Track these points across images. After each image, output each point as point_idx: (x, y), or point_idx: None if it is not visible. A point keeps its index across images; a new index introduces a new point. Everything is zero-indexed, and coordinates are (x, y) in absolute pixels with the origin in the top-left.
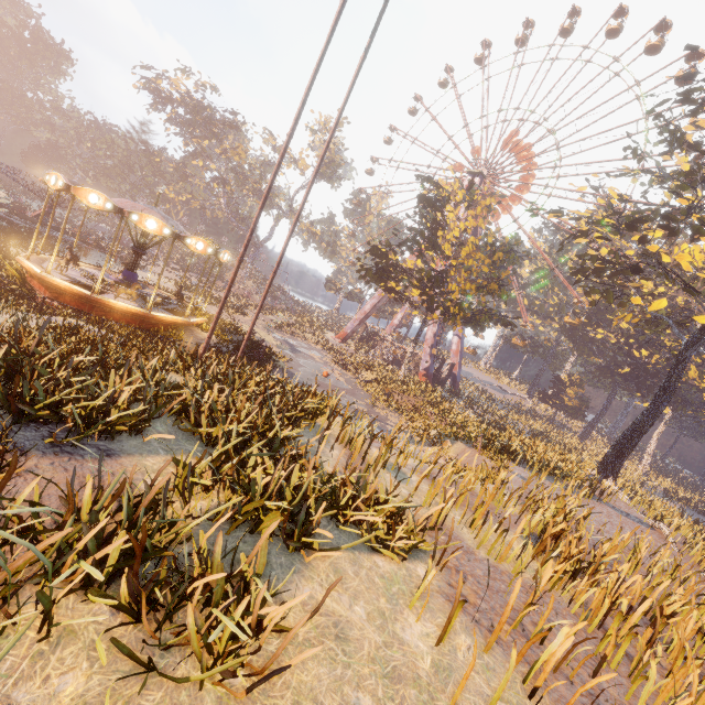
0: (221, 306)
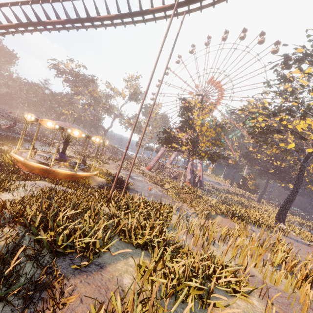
0: (119, 170)
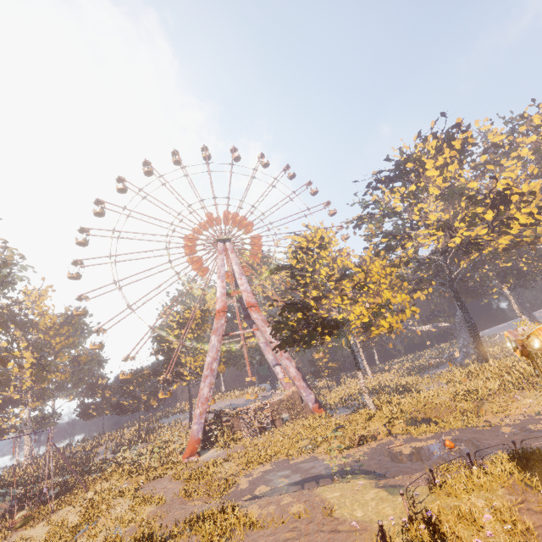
0: None
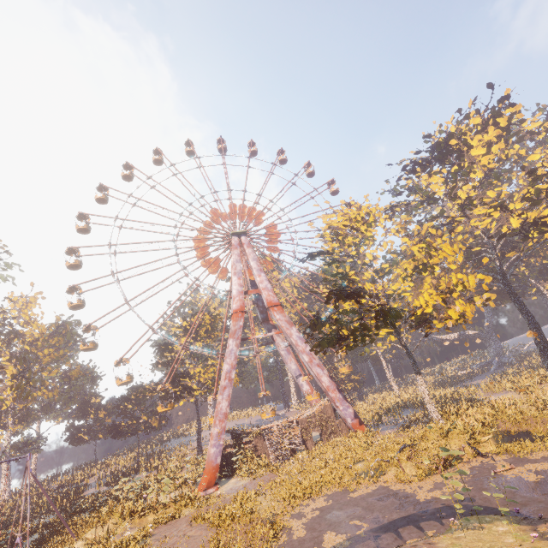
0: None
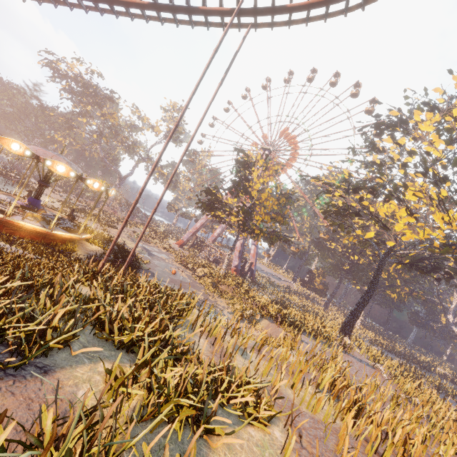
0: (119, 234)
